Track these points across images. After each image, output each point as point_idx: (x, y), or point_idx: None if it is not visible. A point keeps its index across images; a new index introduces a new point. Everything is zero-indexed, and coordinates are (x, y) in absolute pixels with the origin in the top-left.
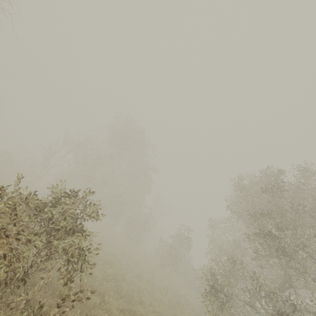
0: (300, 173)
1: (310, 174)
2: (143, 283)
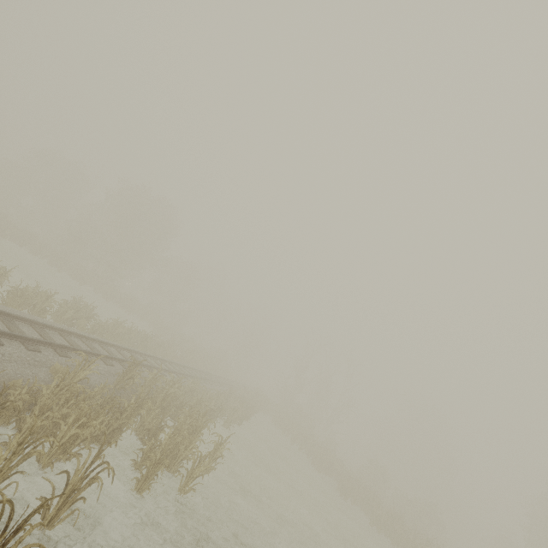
0: None
1: None
2: None
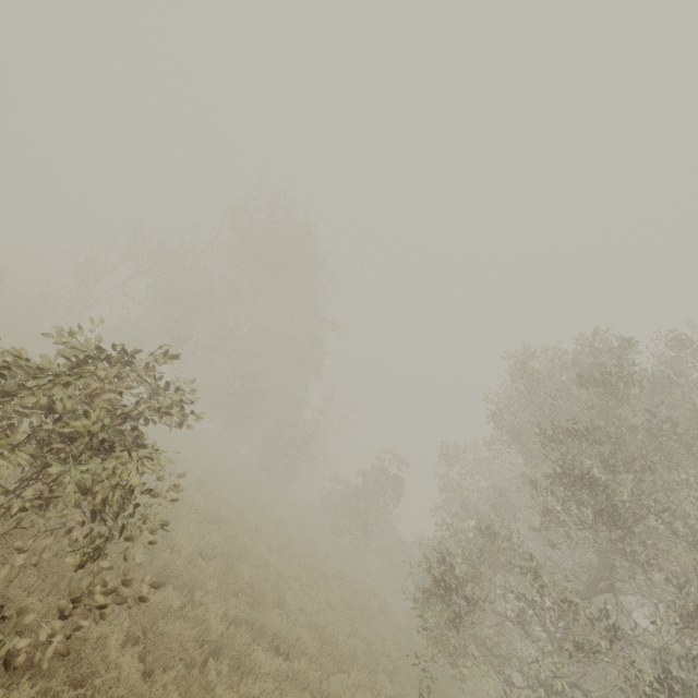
0: (670, 348)
1: (692, 351)
2: (291, 564)
